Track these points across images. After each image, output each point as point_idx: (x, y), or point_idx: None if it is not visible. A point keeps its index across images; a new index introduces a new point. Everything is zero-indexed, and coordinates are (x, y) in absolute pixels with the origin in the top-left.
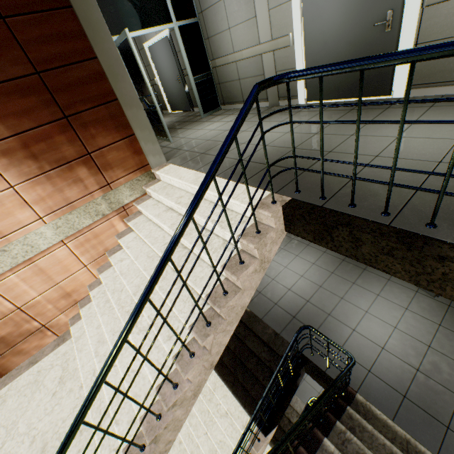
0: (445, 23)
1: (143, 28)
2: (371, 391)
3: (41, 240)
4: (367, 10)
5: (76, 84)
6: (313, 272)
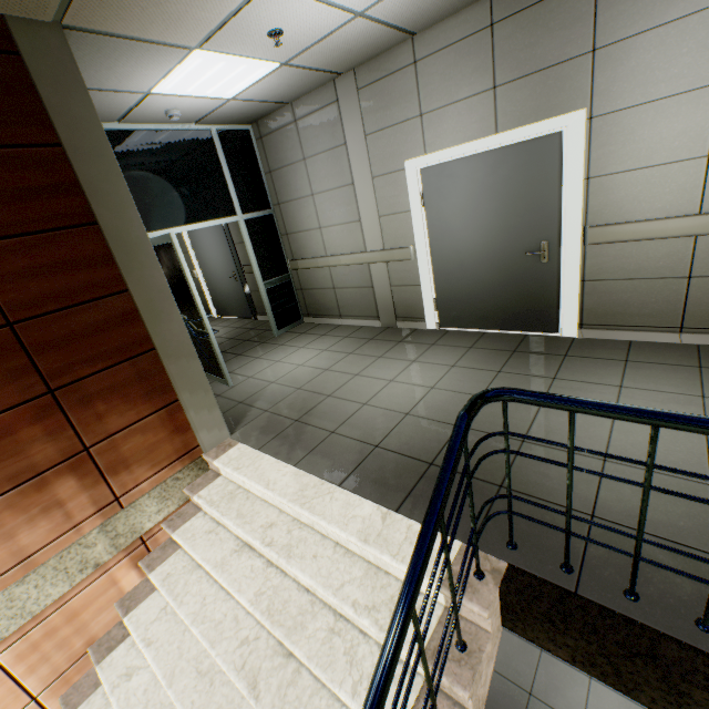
0: (615, 264)
1: (193, 221)
2: None
3: None
4: (514, 236)
5: (82, 334)
6: None
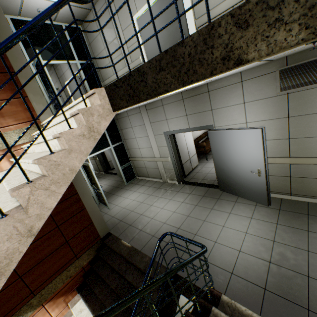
0: None
1: (55, 60)
2: (236, 292)
3: None
4: (173, 36)
5: None
6: (183, 207)
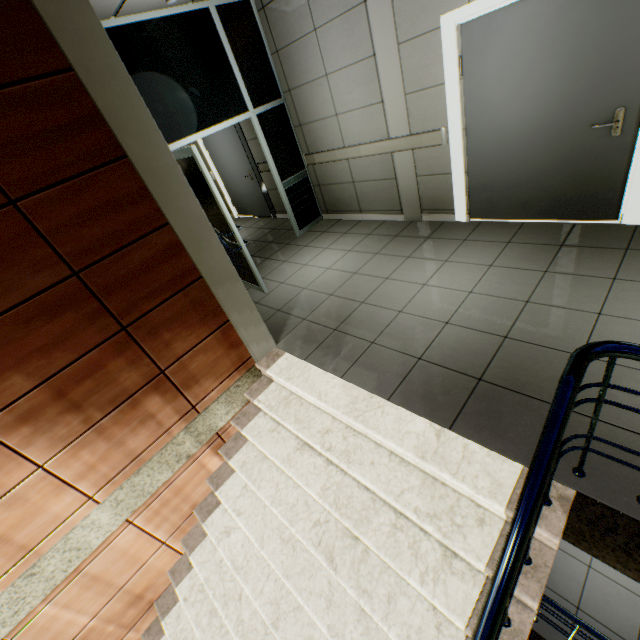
0: None
1: (207, 125)
2: None
3: (92, 532)
4: (578, 105)
5: (137, 273)
6: None
